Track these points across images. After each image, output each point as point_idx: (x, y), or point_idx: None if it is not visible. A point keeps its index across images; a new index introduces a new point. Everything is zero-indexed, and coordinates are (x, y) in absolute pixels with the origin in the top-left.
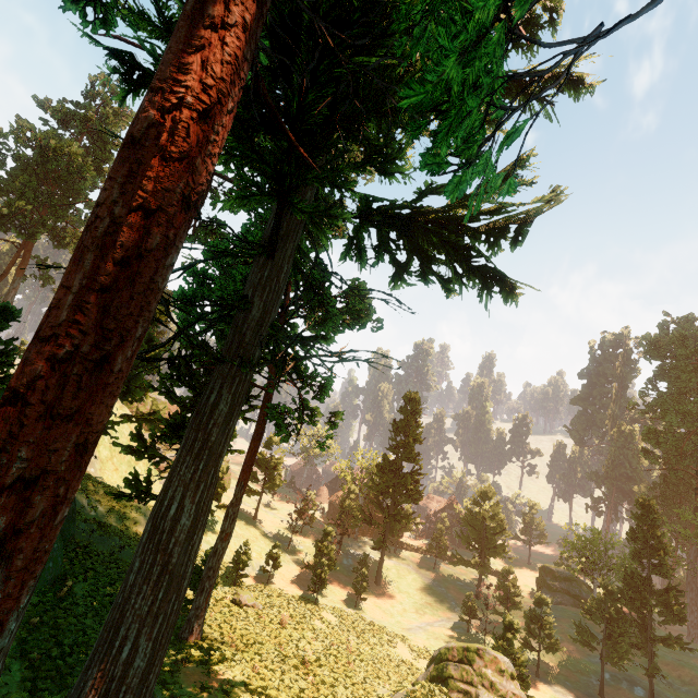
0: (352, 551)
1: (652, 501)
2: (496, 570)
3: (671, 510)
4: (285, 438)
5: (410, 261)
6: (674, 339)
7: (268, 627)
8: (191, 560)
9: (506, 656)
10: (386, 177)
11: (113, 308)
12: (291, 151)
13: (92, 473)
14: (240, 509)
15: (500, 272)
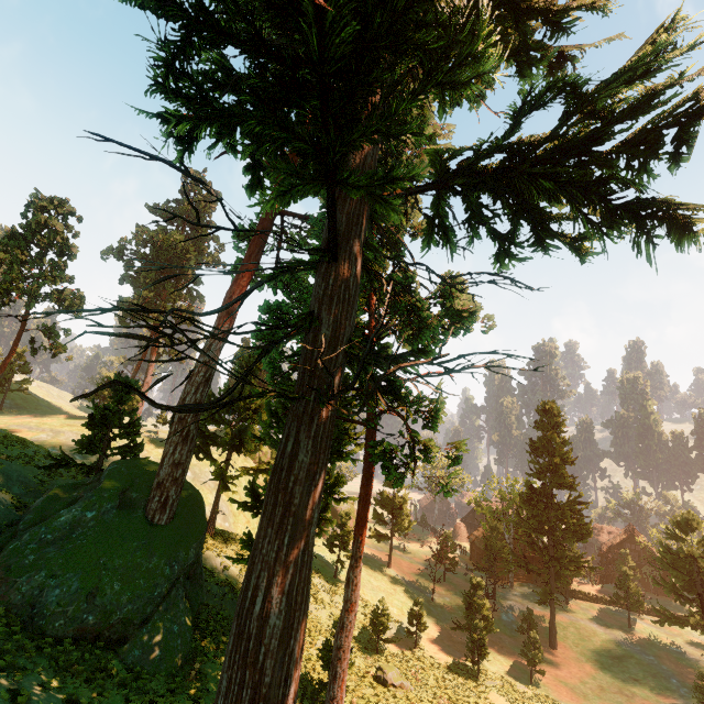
0: (510, 602)
1: None
2: None
3: None
4: (396, 483)
5: (516, 228)
6: None
7: None
8: (291, 675)
9: None
10: (460, 89)
11: None
12: (326, 111)
13: (226, 528)
14: (372, 556)
15: (664, 200)
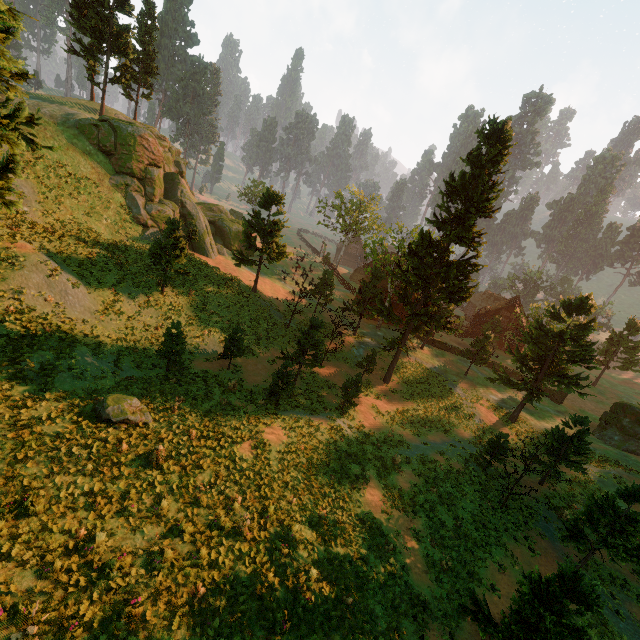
0: (368, 340)
1: None
2: (548, 389)
3: None
4: None
5: None
6: None
7: (116, 468)
8: None
9: (545, 636)
10: None
11: None
12: None
13: (18, 213)
14: (245, 279)
15: None
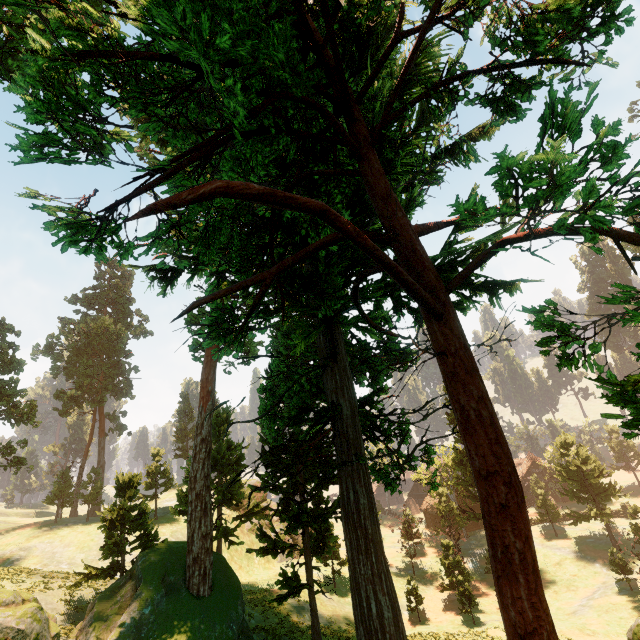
0: (471, 551)
1: None
2: (616, 511)
3: None
4: (399, 492)
5: None
6: None
7: None
8: None
9: None
10: None
11: (540, 595)
12: None
13: None
14: None
15: (500, 280)
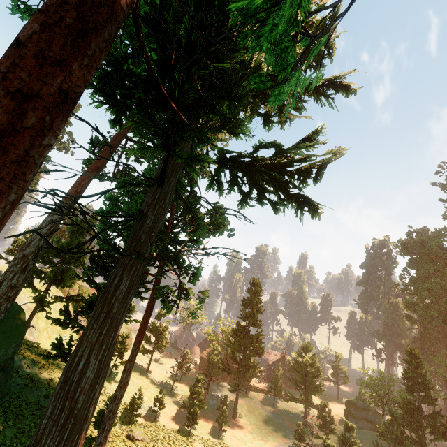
0: (216, 393)
1: (416, 350)
2: (316, 404)
3: (428, 356)
4: (168, 310)
5: (251, 191)
6: (417, 242)
7: None
8: (92, 405)
9: None
10: (234, 136)
11: None
12: (174, 120)
13: (31, 340)
14: (137, 364)
15: (307, 197)
